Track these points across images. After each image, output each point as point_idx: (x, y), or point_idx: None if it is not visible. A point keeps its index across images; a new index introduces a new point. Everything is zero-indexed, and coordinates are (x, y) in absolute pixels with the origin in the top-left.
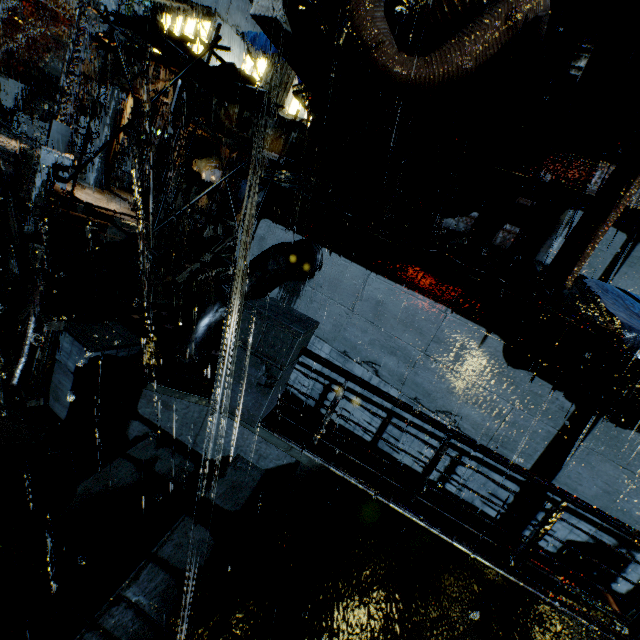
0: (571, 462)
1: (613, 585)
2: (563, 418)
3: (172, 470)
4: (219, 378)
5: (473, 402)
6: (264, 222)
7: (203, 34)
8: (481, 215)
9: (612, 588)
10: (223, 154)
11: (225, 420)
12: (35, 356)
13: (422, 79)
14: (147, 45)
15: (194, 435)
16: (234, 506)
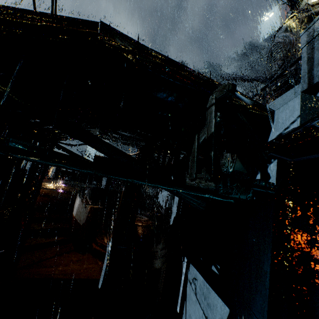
0: None
1: None
2: None
3: None
4: None
5: None
6: None
7: None
8: None
9: None
10: None
11: None
12: None
13: None
14: None
15: None
16: None
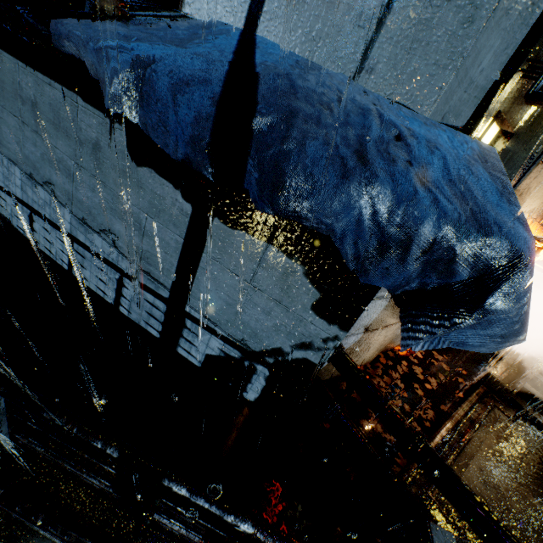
0: (199, 275)
1: (245, 394)
2: (185, 224)
3: None
4: None
5: (120, 216)
6: None
7: None
8: None
9: (244, 397)
10: None
11: None
12: None
13: None
14: None
15: None
16: None
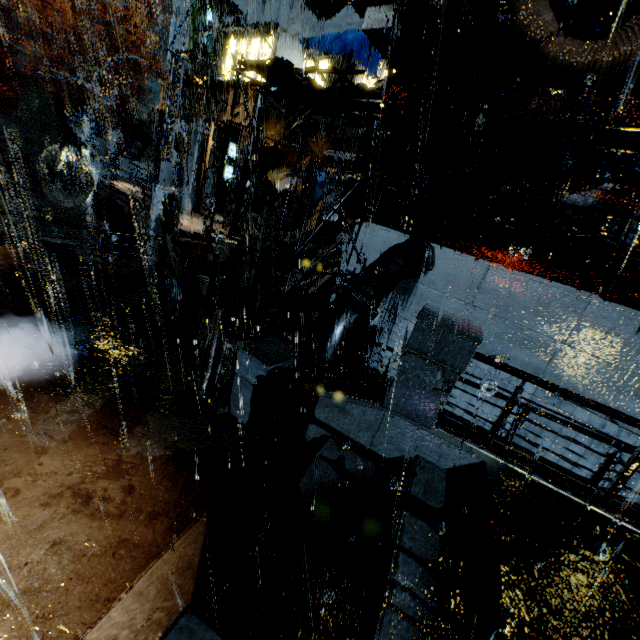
0: None
1: None
2: None
3: (359, 469)
4: (392, 384)
5: (632, 394)
6: (366, 225)
7: (268, 50)
8: (616, 185)
9: None
10: (292, 161)
11: (402, 423)
12: (216, 371)
13: (603, 63)
14: (217, 73)
15: (370, 437)
16: (437, 503)
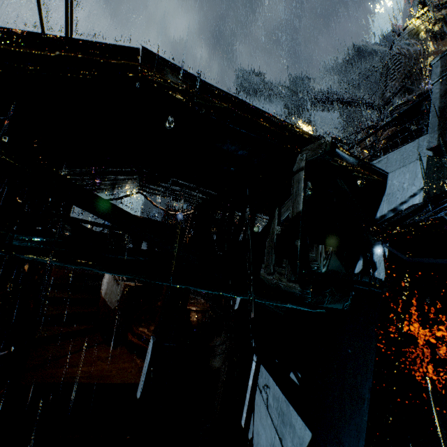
0: None
1: None
2: None
3: None
4: None
5: None
6: None
7: None
8: None
9: None
10: None
11: None
12: None
13: None
14: None
15: None
16: None
